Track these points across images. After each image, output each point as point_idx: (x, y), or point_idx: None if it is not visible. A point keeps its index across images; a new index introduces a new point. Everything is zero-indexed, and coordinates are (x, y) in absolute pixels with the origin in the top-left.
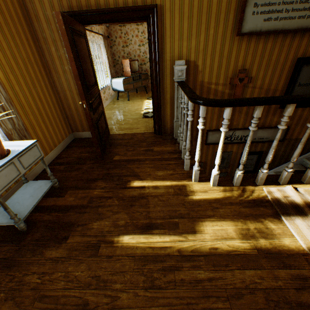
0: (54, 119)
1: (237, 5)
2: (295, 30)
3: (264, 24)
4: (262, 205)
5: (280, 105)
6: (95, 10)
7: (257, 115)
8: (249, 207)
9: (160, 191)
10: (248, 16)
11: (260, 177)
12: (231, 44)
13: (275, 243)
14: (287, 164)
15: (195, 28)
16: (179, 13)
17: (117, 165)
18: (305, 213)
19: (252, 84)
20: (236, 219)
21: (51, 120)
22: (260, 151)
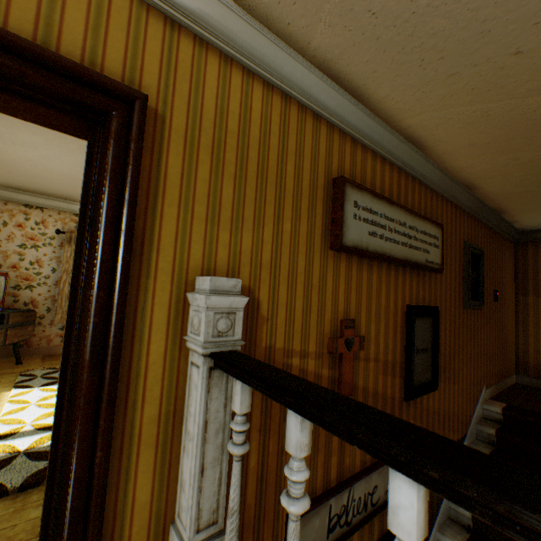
0: None
1: (326, 194)
2: (401, 260)
3: (370, 240)
4: None
5: (405, 392)
6: None
7: None
8: None
9: None
10: (349, 218)
11: None
12: (324, 262)
13: None
14: (435, 529)
15: (253, 207)
16: (212, 156)
17: None
18: None
19: (363, 350)
20: None
21: None
22: None
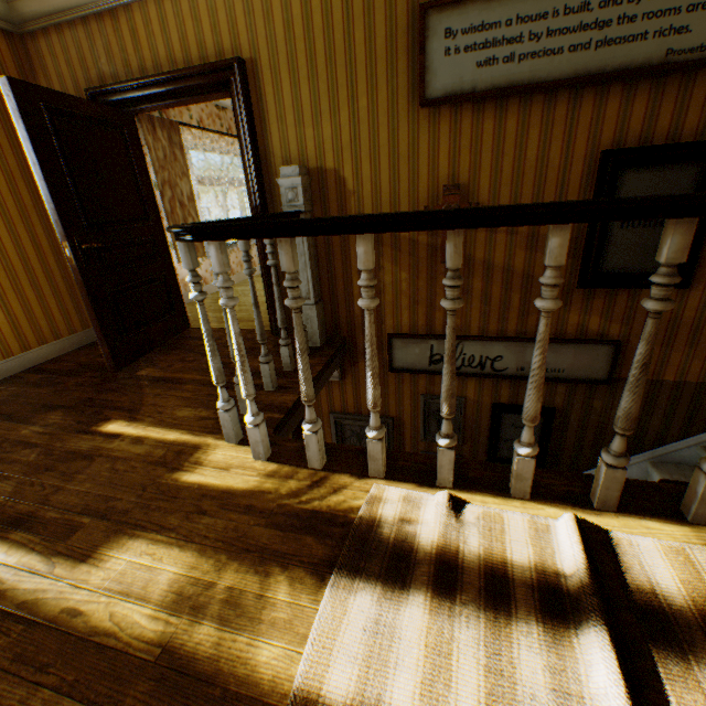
0: (70, 285)
1: (412, 39)
2: (569, 80)
3: (480, 75)
4: (321, 529)
5: (577, 278)
6: (135, 80)
7: (286, 264)
8: (280, 528)
9: (136, 450)
10: (437, 60)
11: (367, 450)
12: (414, 127)
13: (231, 648)
14: (645, 458)
15: (328, 99)
16: (290, 71)
17: (127, 386)
18: (408, 580)
19: None
20: (212, 551)
21: (59, 285)
22: (548, 406)
